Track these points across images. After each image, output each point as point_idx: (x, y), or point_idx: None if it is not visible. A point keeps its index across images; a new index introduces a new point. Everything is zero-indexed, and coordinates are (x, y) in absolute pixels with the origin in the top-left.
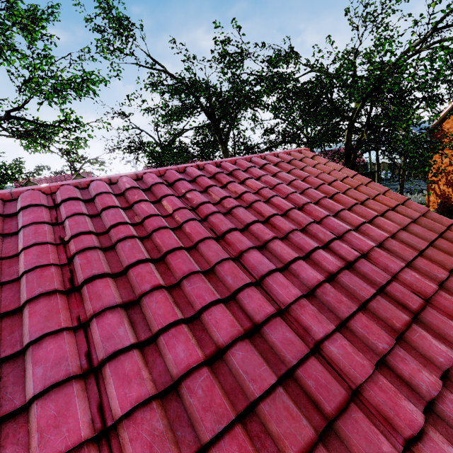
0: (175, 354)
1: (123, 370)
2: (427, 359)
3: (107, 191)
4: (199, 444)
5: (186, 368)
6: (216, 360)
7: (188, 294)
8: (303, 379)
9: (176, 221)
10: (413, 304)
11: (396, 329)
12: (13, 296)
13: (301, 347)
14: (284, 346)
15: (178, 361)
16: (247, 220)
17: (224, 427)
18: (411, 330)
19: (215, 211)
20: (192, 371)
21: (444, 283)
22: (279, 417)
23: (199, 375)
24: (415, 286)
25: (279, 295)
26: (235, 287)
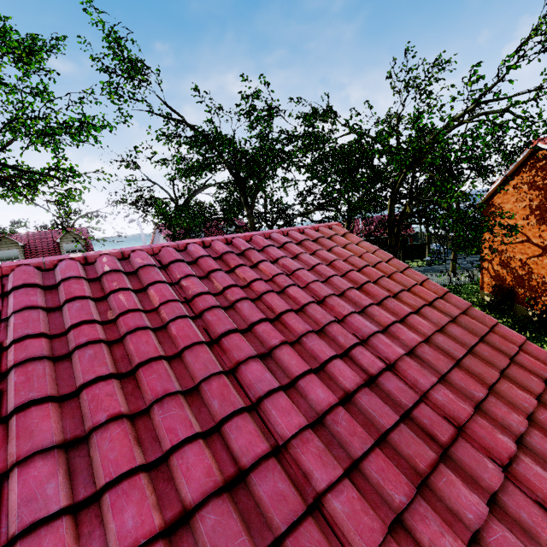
0: (121, 522)
1: None
2: (454, 514)
3: (78, 275)
4: None
5: (132, 545)
6: (180, 527)
7: (158, 425)
8: None
9: (161, 319)
10: (443, 435)
11: (419, 471)
12: None
13: (294, 505)
14: (274, 503)
15: (123, 534)
16: (252, 318)
17: None
18: (437, 474)
19: (213, 306)
20: None
21: (481, 404)
22: None
23: None
24: (448, 409)
25: (278, 425)
26: (221, 415)
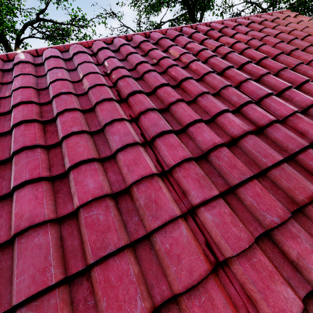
0: (203, 137)
1: (169, 142)
2: None
3: (127, 43)
4: (228, 186)
5: (213, 145)
6: (231, 146)
7: (203, 106)
8: (304, 161)
9: (183, 63)
10: None
11: None
12: (86, 102)
13: (302, 141)
14: (287, 140)
15: (206, 141)
16: (242, 61)
17: (248, 177)
18: None
19: (214, 55)
20: (217, 147)
21: None
22: (289, 178)
23: (222, 150)
24: None
25: (277, 111)
26: (240, 103)
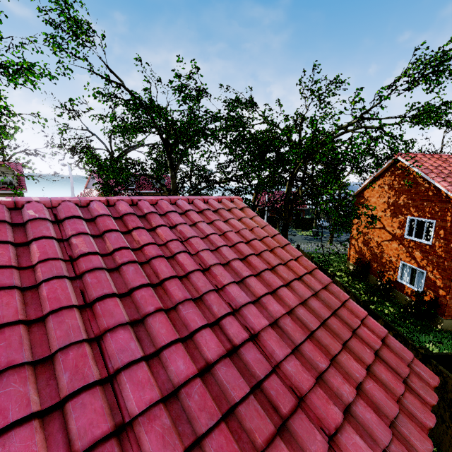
0: None
1: None
2: None
3: None
4: None
5: None
6: None
7: None
8: None
9: (36, 277)
10: (284, 407)
11: (256, 446)
12: None
13: None
14: None
15: None
16: (134, 283)
17: None
18: (272, 448)
19: (97, 268)
20: None
21: (323, 374)
22: None
23: None
24: (294, 379)
25: (129, 400)
26: (68, 391)
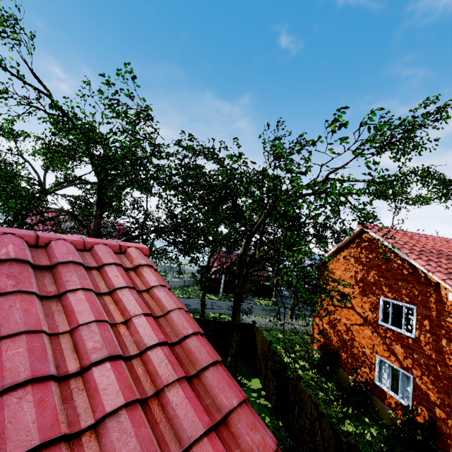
0: None
1: None
2: None
3: None
4: None
5: None
6: None
7: None
8: None
9: None
10: None
11: None
12: None
13: None
14: None
15: None
16: None
17: None
18: None
19: None
20: None
21: None
22: None
23: None
24: None
25: None
26: None
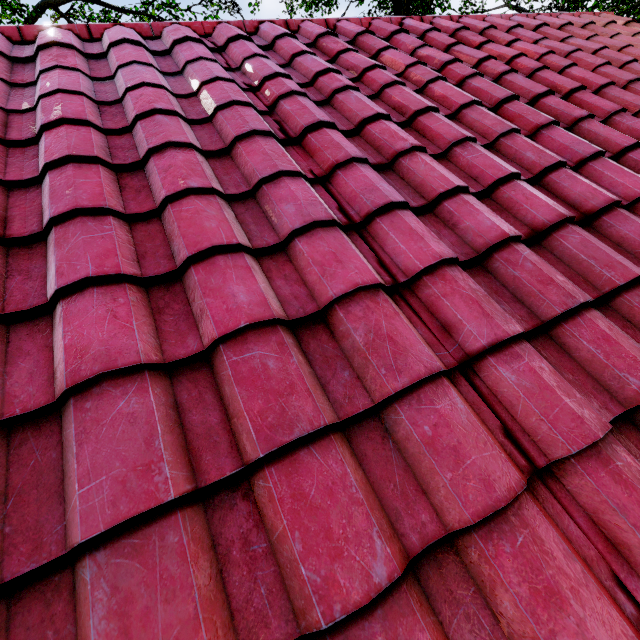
0: (476, 222)
1: (406, 225)
2: None
3: (292, 33)
4: (538, 321)
5: (500, 236)
6: (531, 247)
7: (466, 165)
8: None
9: (413, 83)
10: None
11: None
12: (209, 137)
13: None
14: None
15: (484, 229)
16: (535, 89)
17: (582, 302)
18: None
19: (477, 73)
20: (507, 243)
21: None
22: None
23: (520, 249)
24: None
25: (616, 186)
26: (543, 165)
